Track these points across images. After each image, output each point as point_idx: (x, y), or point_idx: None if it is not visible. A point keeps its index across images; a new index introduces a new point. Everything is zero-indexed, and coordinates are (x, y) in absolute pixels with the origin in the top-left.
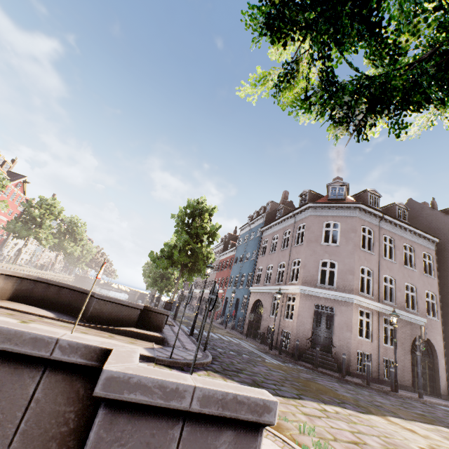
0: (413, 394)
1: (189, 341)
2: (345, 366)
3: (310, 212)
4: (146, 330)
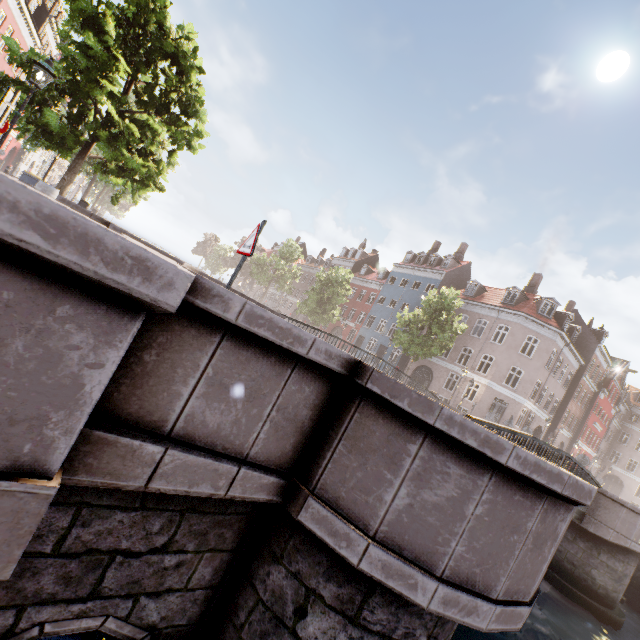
0: None
1: None
2: None
3: (520, 320)
4: None
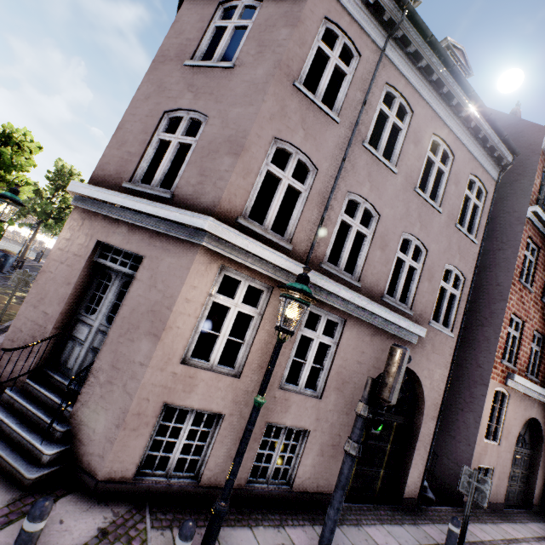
0: None
1: None
2: (92, 458)
3: None
4: None
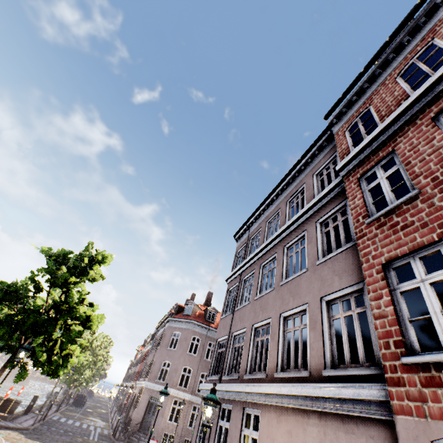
0: None
1: (33, 421)
2: None
3: (168, 323)
4: (3, 412)
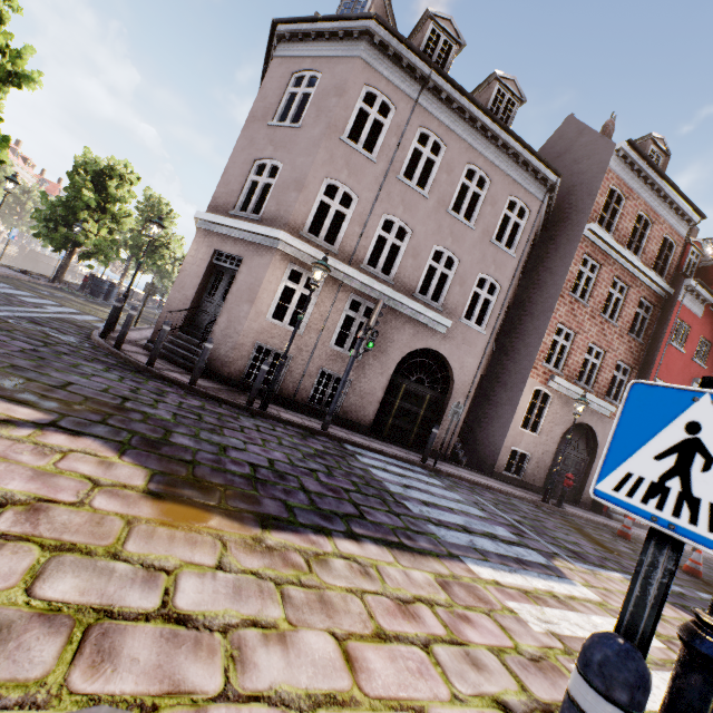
0: (334, 429)
1: None
2: (219, 366)
3: (276, 49)
4: None
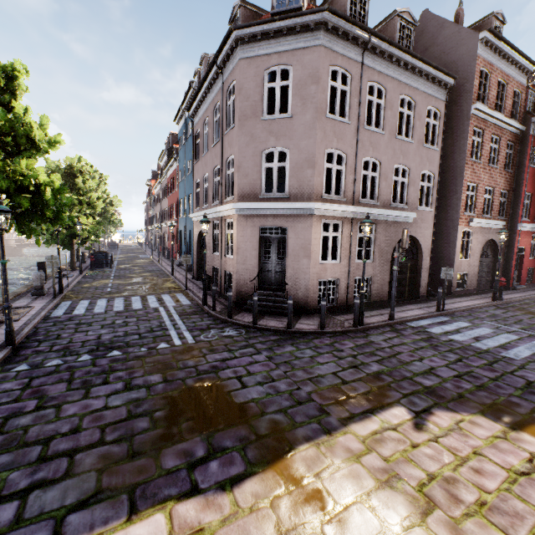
0: (385, 314)
1: None
2: (302, 304)
3: (239, 51)
4: None
